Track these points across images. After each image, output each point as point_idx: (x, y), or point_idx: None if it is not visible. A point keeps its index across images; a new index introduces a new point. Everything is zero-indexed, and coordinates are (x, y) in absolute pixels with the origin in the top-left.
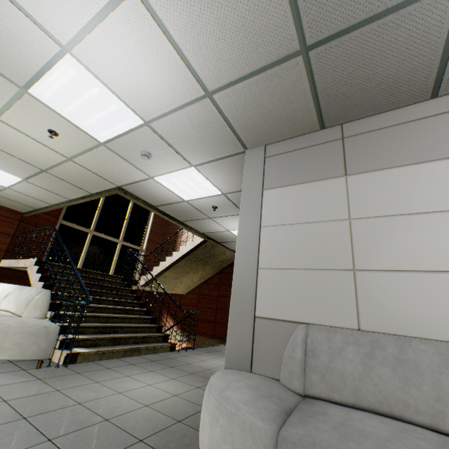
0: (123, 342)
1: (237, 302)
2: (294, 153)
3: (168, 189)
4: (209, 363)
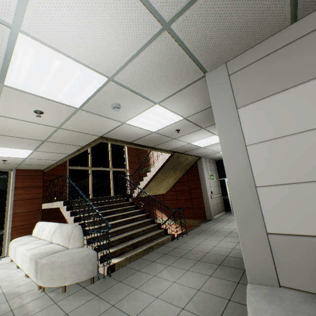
0: (139, 244)
1: (243, 222)
2: (262, 61)
3: (138, 127)
4: (204, 245)
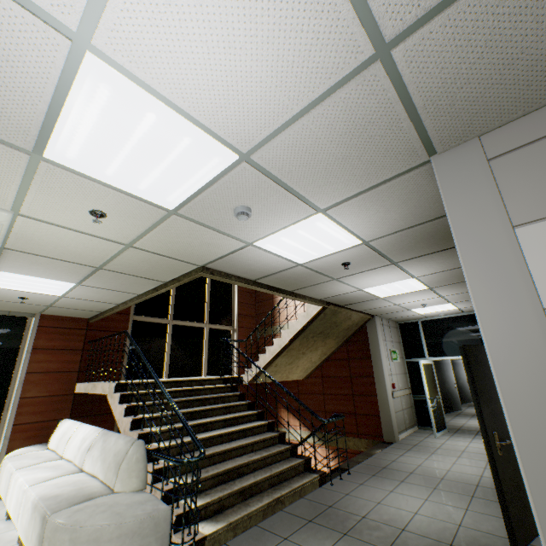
0: (255, 490)
1: None
2: None
3: (274, 254)
4: (392, 507)
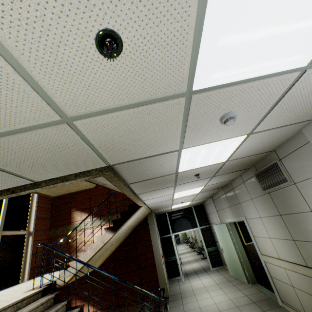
0: None
1: None
2: None
3: None
4: None
